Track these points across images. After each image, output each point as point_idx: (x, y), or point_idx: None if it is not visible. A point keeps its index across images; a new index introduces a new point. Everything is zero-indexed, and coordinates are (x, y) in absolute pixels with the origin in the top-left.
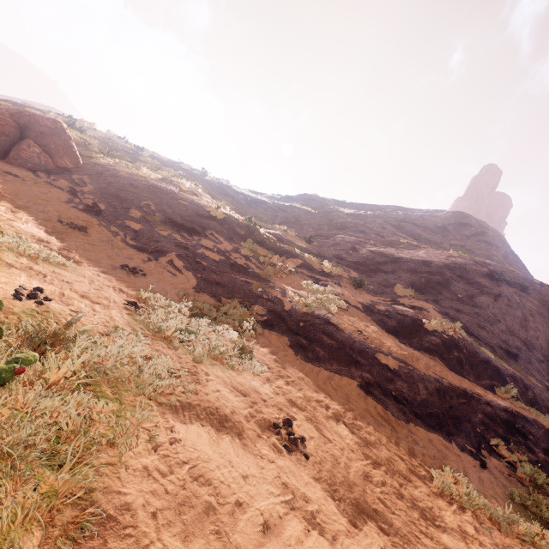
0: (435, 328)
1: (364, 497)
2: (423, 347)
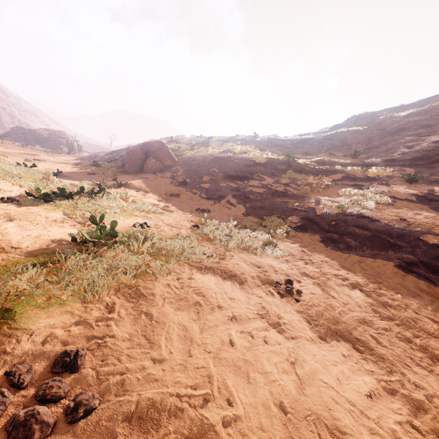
0: None
1: (351, 331)
2: None
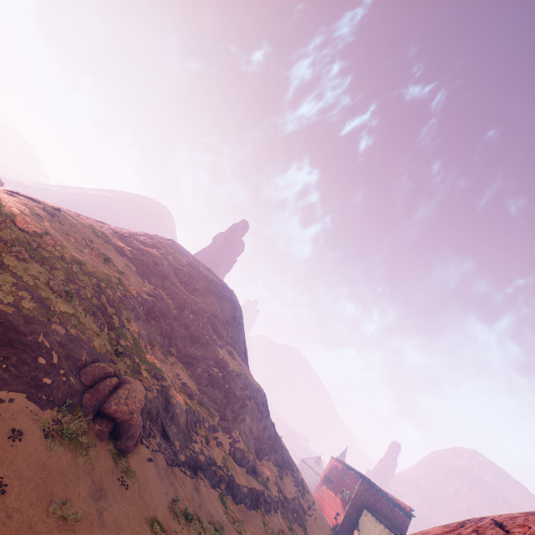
0: (244, 455)
1: None
2: (242, 465)
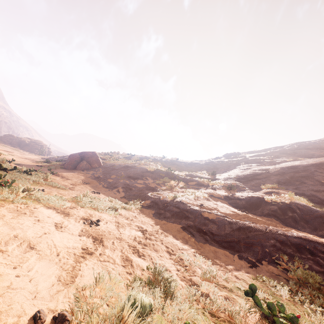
0: (274, 200)
1: (104, 239)
2: (263, 214)
